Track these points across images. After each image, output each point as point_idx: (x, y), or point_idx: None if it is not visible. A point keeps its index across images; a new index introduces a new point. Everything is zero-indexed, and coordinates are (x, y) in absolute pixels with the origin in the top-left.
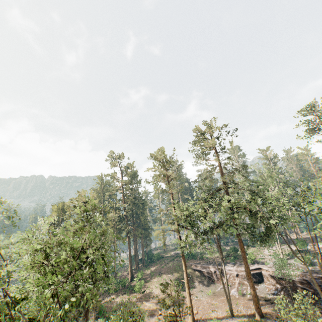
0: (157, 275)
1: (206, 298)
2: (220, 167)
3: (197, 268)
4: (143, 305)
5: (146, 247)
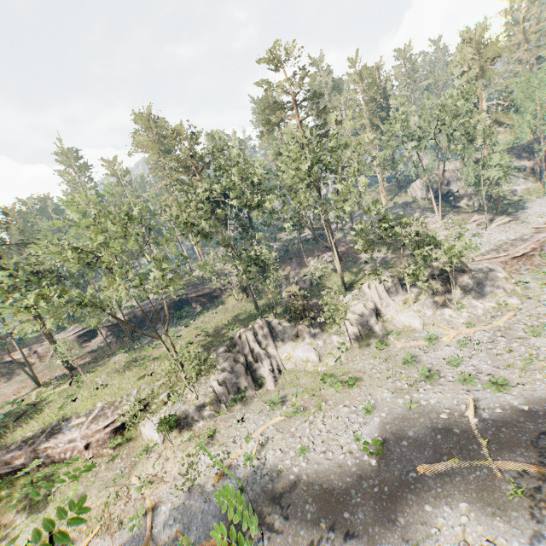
0: None
1: (15, 387)
2: None
3: (8, 359)
4: None
5: None
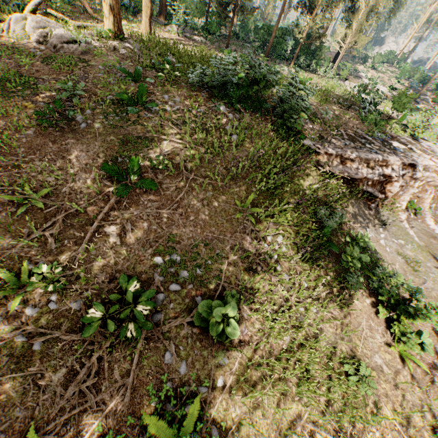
0: (182, 297)
1: None
2: None
3: (348, 169)
4: None
5: None
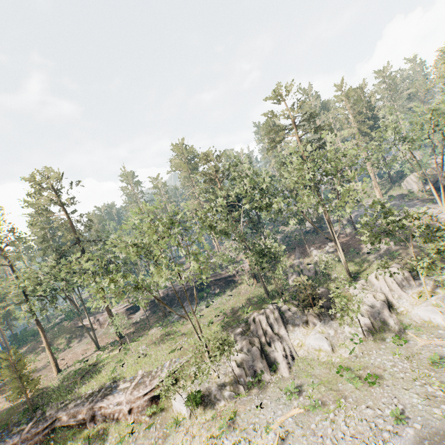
0: (29, 354)
1: (83, 347)
2: (70, 222)
3: (80, 324)
4: (2, 391)
5: (11, 329)
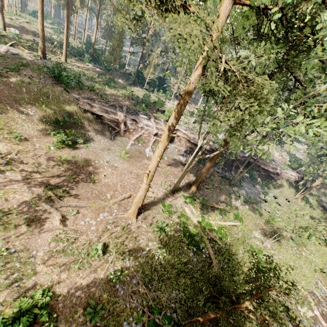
0: None
1: (121, 163)
2: None
3: (92, 109)
4: None
5: None
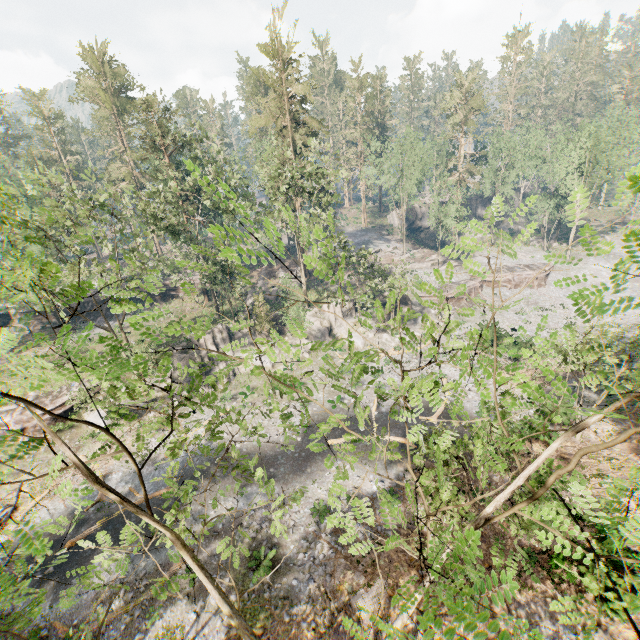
0: None
1: None
2: None
3: None
4: None
5: None
